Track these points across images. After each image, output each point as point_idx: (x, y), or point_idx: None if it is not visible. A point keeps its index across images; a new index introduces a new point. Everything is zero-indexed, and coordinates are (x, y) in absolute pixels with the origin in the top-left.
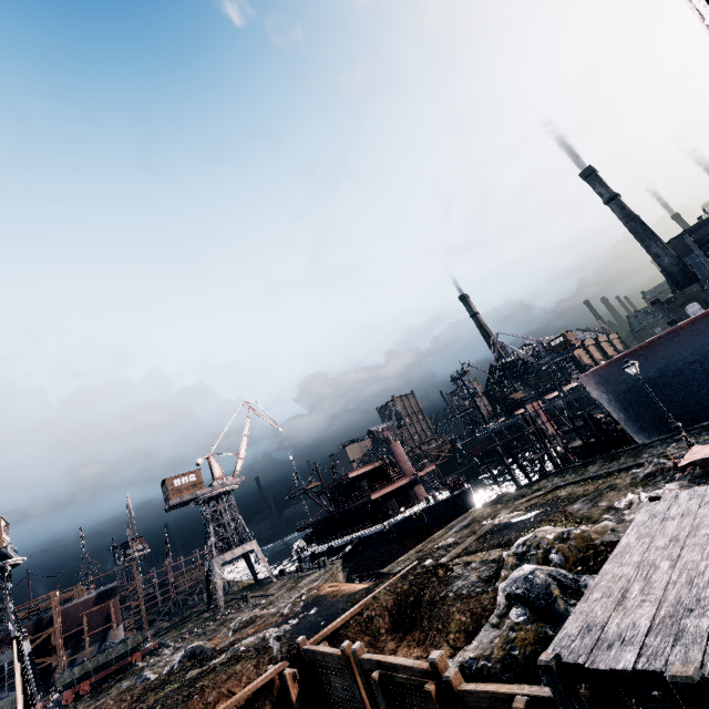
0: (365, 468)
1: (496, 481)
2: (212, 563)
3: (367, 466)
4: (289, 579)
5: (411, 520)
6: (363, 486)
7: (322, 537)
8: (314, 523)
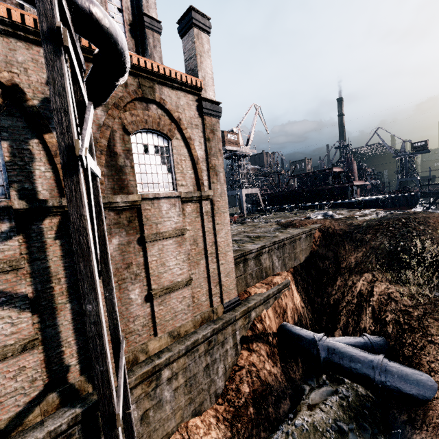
0: (338, 169)
1: (430, 195)
2: (238, 191)
3: (339, 169)
4: (288, 212)
5: (377, 200)
6: (331, 179)
7: (277, 203)
8: (278, 193)
